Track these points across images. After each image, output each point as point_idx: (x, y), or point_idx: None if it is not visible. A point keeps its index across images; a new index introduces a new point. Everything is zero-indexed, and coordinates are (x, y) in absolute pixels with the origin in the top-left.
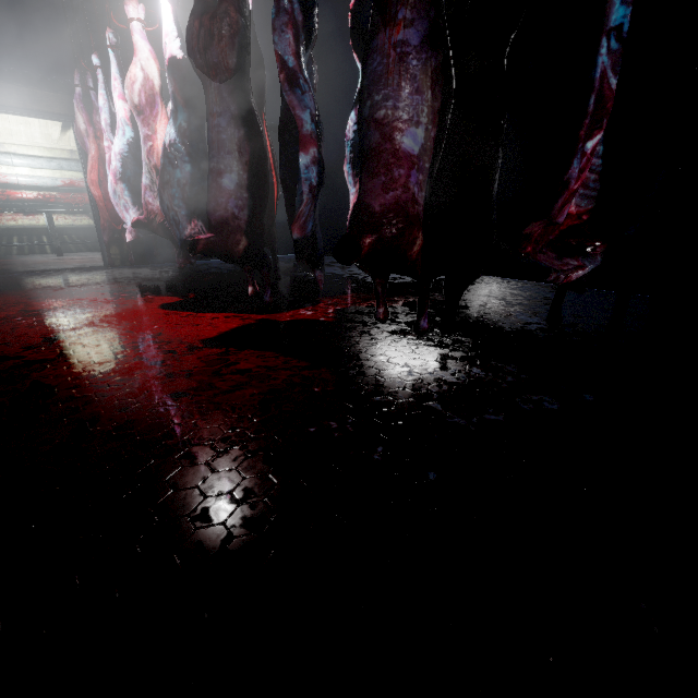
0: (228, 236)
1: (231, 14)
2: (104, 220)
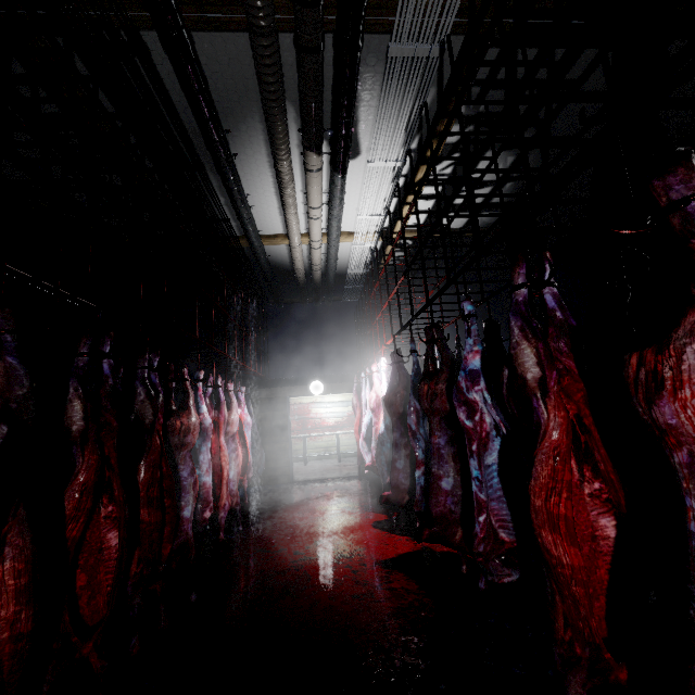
0: (400, 494)
1: (401, 392)
2: (359, 452)
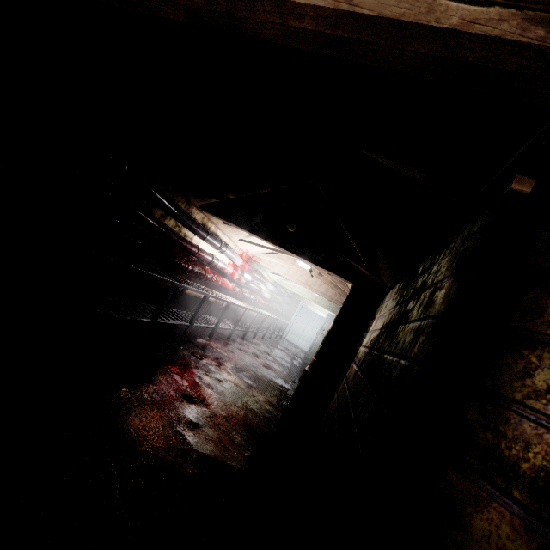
0: None
1: None
2: None
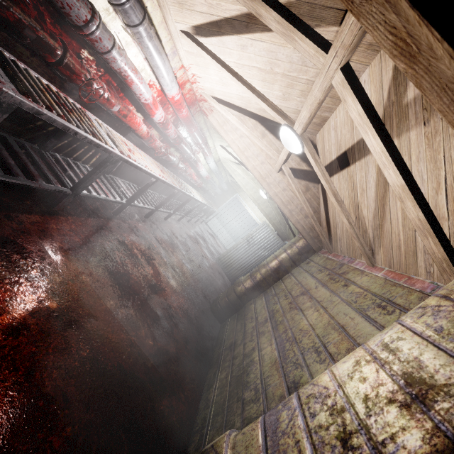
0: None
1: None
2: None
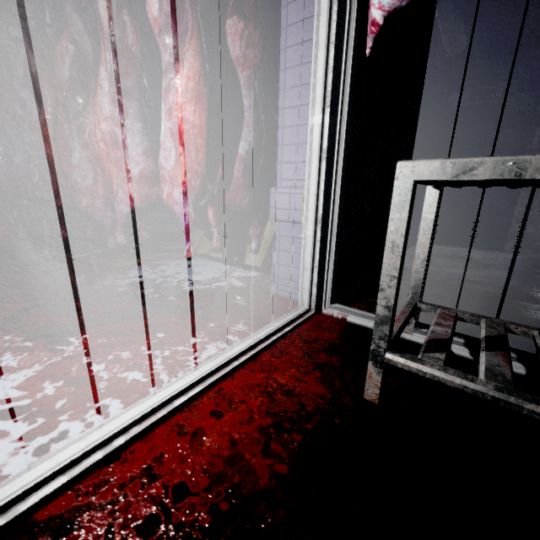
0: None
1: None
2: None
